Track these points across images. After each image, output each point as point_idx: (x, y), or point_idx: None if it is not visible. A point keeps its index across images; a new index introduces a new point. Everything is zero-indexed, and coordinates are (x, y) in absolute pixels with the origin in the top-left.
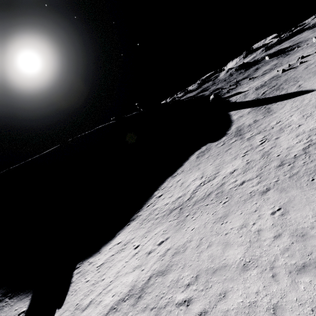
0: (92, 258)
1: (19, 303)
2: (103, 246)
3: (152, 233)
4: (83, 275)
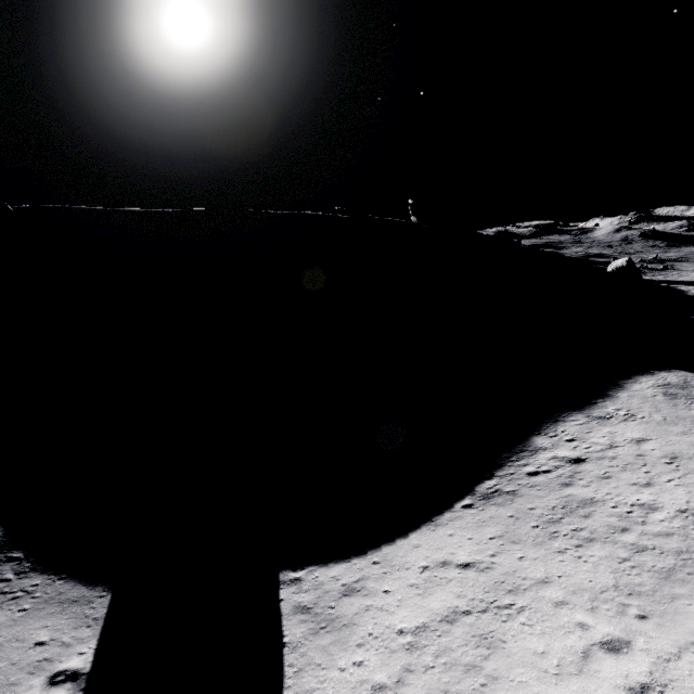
0: (348, 572)
1: (54, 616)
2: (384, 542)
3: (682, 618)
4: (337, 638)
